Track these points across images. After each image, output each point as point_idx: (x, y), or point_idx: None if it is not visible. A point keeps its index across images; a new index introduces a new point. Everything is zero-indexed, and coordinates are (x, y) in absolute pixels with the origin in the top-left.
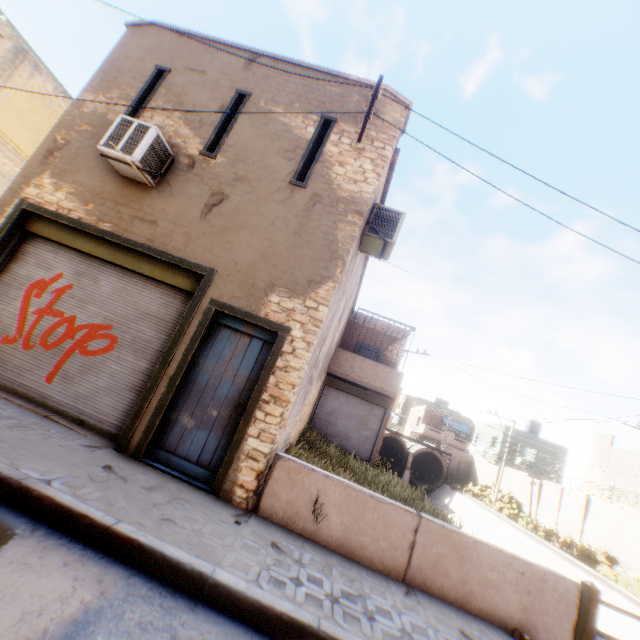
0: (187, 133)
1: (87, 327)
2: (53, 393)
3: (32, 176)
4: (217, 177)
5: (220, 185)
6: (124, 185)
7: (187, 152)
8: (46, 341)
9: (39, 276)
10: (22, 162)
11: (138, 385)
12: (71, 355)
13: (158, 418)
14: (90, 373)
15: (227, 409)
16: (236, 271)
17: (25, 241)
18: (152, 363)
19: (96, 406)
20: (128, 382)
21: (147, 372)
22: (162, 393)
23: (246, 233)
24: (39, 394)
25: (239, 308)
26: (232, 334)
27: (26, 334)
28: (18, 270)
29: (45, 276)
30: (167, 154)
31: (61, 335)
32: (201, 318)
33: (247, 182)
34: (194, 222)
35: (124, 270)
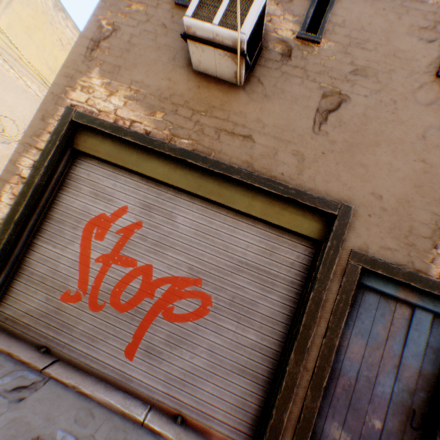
0: (273, 9)
1: (167, 281)
2: (135, 373)
3: (75, 75)
4: (326, 70)
5: (333, 81)
6: (198, 85)
7: (277, 36)
8: (117, 299)
9: (96, 210)
10: (32, 77)
11: (248, 366)
12: (152, 320)
13: (305, 437)
14: (180, 346)
15: (395, 418)
16: (380, 209)
17: (72, 163)
18: (262, 334)
19: (195, 394)
20: (233, 361)
21: (257, 347)
22: (304, 397)
23: (384, 151)
24: (117, 373)
25: (398, 266)
26: (381, 301)
27: (90, 289)
28: (69, 202)
29: (104, 210)
30: (259, 37)
31: (135, 291)
32: (342, 281)
33: (371, 76)
34: (305, 136)
35: (204, 202)
